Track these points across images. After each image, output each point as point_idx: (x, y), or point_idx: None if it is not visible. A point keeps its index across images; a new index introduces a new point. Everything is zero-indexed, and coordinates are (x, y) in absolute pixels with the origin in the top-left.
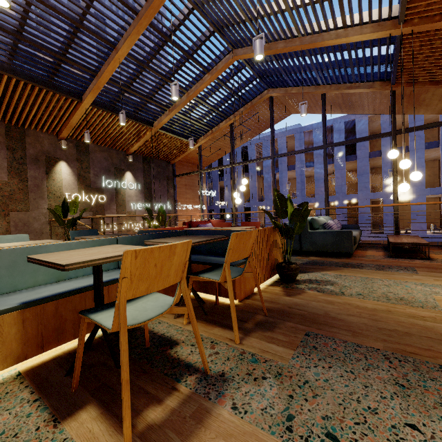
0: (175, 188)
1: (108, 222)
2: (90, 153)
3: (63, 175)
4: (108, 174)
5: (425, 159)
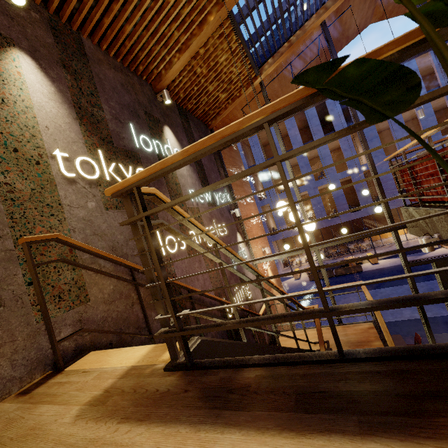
0: (225, 168)
1: (167, 234)
2: (89, 61)
3: (31, 95)
4: (138, 122)
5: (412, 117)
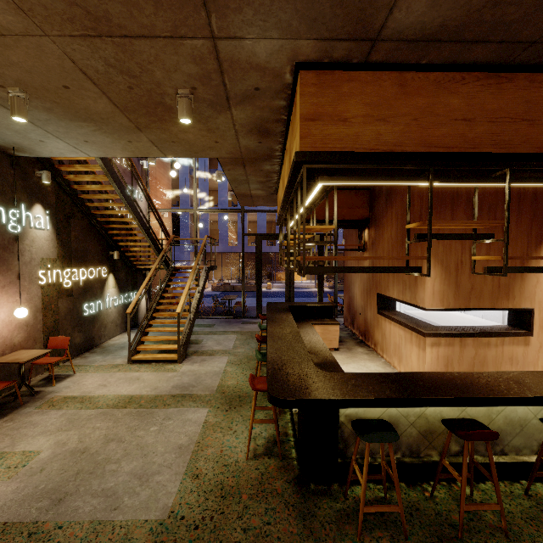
0: None
1: None
2: None
3: None
4: None
5: None
